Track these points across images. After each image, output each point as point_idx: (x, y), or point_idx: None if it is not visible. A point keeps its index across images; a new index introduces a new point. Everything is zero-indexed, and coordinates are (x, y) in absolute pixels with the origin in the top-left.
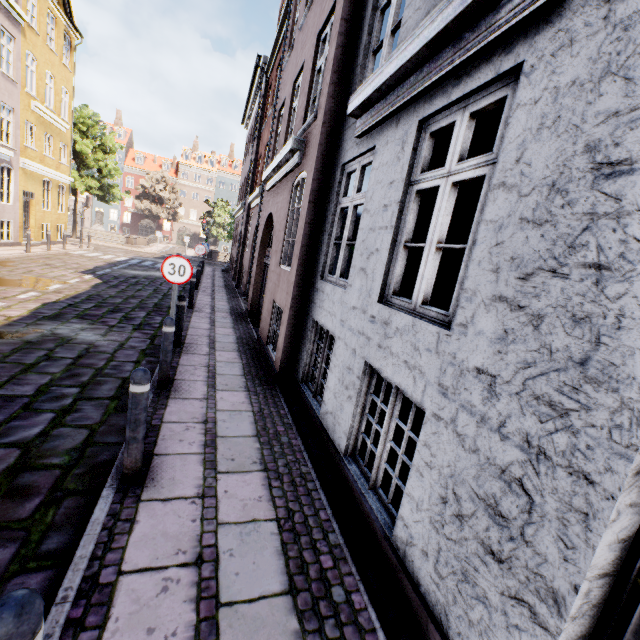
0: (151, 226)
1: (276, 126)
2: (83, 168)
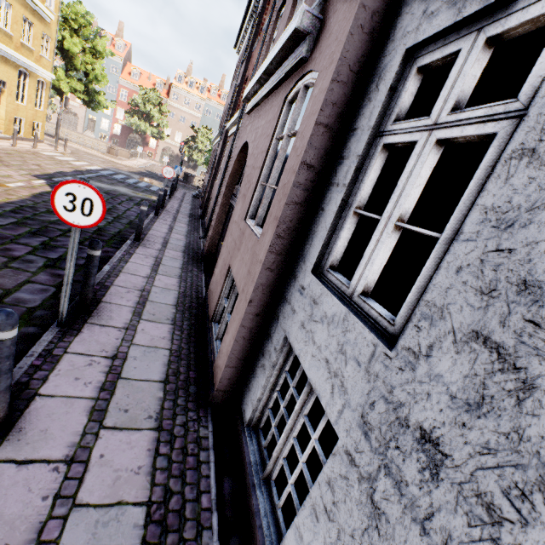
0: (138, 141)
1: (271, 31)
2: (71, 68)
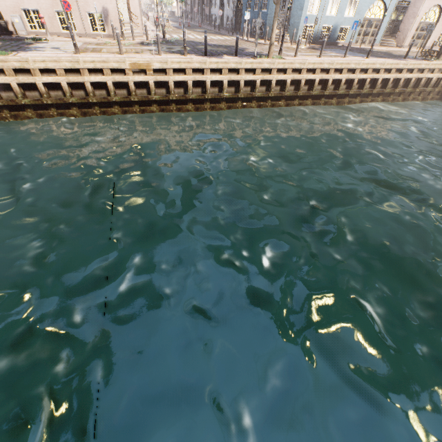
0: None
1: None
2: None
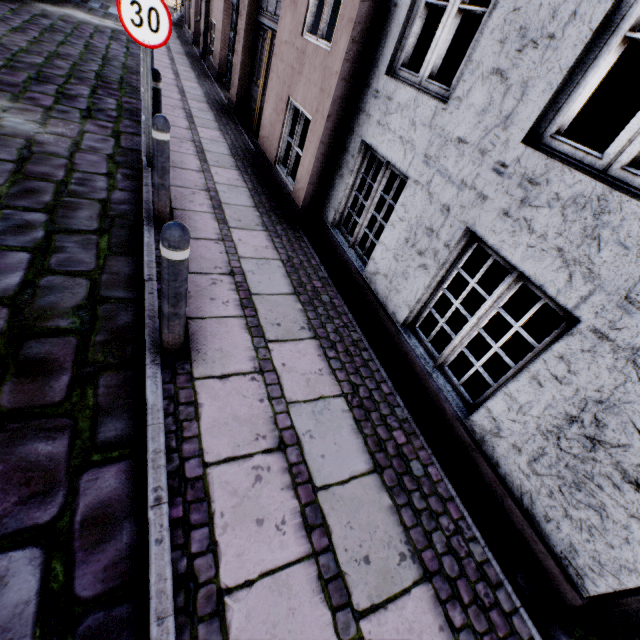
0: None
1: None
2: None
